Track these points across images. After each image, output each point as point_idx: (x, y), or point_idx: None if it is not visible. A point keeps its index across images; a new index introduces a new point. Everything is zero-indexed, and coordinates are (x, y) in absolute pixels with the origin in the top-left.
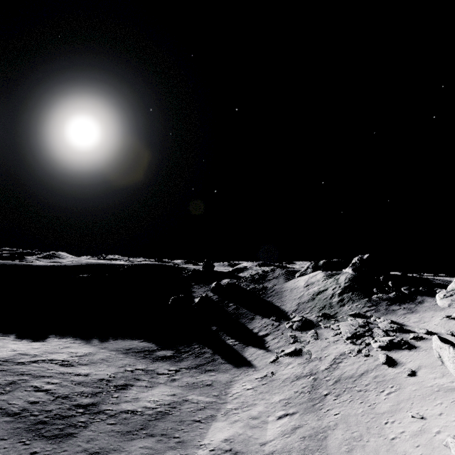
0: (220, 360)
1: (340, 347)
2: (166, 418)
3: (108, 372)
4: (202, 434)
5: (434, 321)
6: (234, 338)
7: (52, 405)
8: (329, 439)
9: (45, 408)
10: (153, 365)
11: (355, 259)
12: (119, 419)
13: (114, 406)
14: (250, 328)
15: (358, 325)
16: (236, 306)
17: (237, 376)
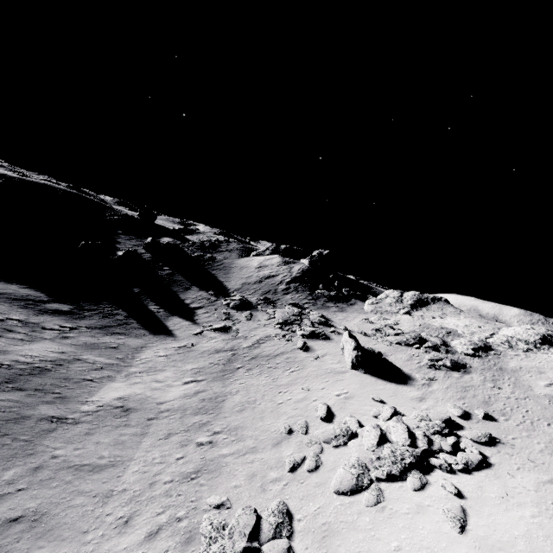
0: (134, 325)
1: (268, 330)
2: (45, 374)
3: None
4: (92, 392)
5: (354, 321)
6: (159, 305)
7: None
8: (227, 402)
9: None
10: (37, 318)
11: (315, 252)
12: None
13: None
14: (182, 298)
15: (292, 314)
16: (172, 272)
17: (151, 343)
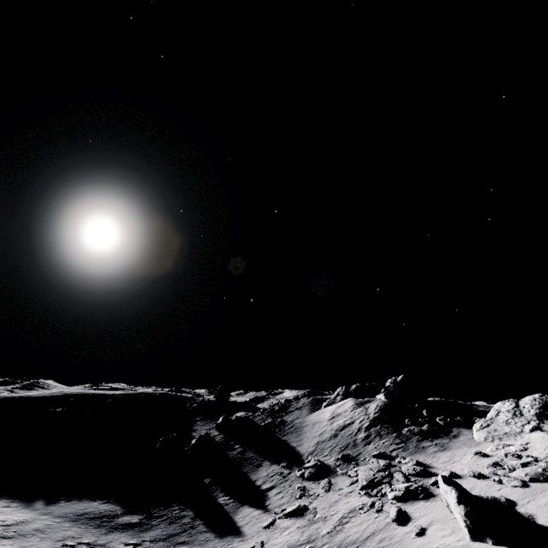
0: (200, 527)
1: (352, 500)
2: None
3: None
4: None
5: (464, 460)
6: (229, 495)
7: None
8: None
9: None
10: (106, 537)
11: (388, 382)
12: None
13: None
14: (253, 480)
15: (377, 469)
16: (242, 449)
17: None
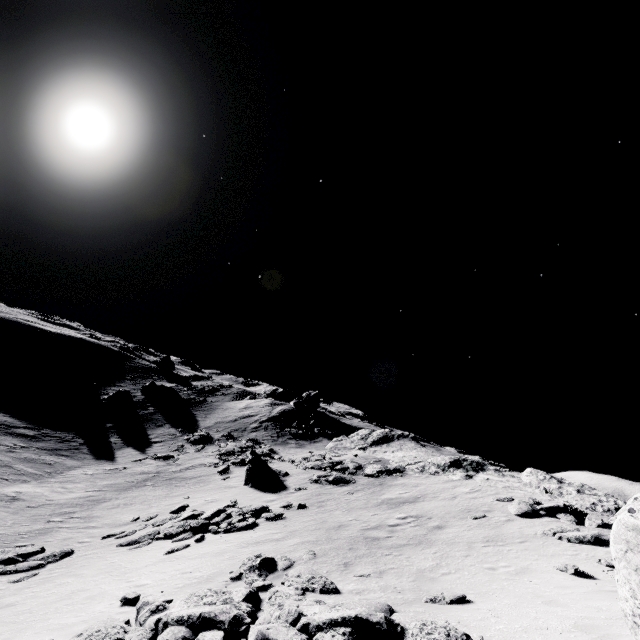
0: (84, 451)
1: (207, 459)
2: None
3: None
4: (0, 486)
5: (301, 455)
6: (122, 438)
7: None
8: (107, 502)
9: None
10: None
11: (304, 394)
12: None
13: None
14: (149, 434)
15: (240, 446)
16: (154, 411)
17: (88, 465)
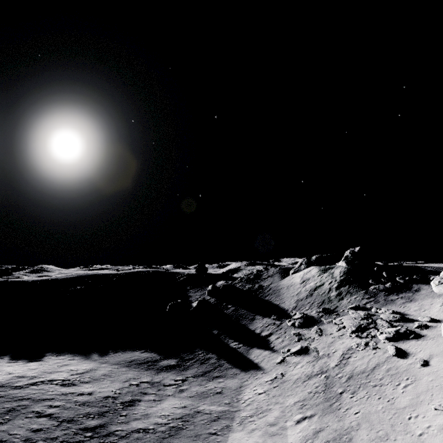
0: (226, 365)
1: (346, 341)
2: (180, 434)
3: (112, 389)
4: None
5: (434, 308)
6: (237, 341)
7: (58, 431)
8: (355, 441)
9: (50, 435)
10: (158, 377)
11: (347, 253)
12: (131, 439)
13: (124, 425)
14: (252, 329)
15: (361, 318)
16: (235, 308)
17: (246, 380)
